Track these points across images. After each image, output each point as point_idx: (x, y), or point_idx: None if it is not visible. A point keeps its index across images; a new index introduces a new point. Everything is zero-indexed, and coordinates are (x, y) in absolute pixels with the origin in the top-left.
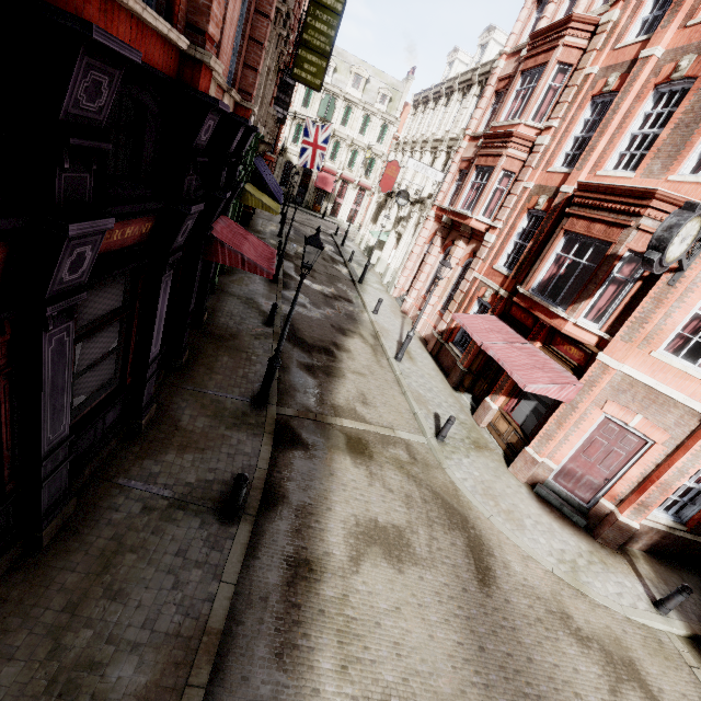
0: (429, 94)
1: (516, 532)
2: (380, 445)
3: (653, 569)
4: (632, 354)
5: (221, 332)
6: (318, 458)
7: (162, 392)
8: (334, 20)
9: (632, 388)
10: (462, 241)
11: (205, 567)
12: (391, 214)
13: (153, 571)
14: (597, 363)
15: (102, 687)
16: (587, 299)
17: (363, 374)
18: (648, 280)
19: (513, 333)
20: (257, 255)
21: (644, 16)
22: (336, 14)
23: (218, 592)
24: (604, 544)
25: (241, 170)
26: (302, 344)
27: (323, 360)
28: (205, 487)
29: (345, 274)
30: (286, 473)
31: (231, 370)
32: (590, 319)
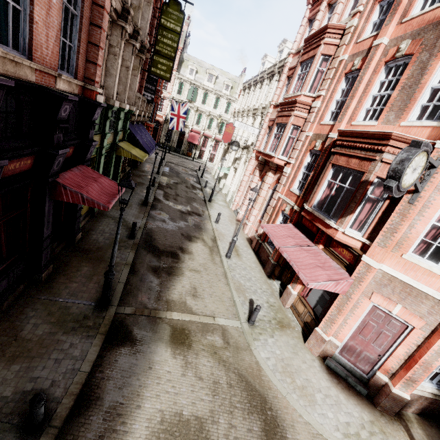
0: (251, 82)
1: (308, 408)
2: (200, 333)
3: (425, 432)
4: (388, 256)
5: (90, 246)
6: (141, 352)
7: (16, 304)
8: (176, 37)
9: (391, 283)
10: (271, 172)
11: None
12: (231, 156)
13: None
14: (362, 263)
15: None
16: (350, 214)
17: (198, 270)
18: (394, 199)
19: (303, 237)
20: (103, 192)
21: (374, 21)
22: (177, 33)
23: None
24: (383, 412)
25: (108, 133)
26: (155, 250)
27: (168, 262)
28: (19, 400)
29: (200, 196)
30: (108, 372)
31: (87, 278)
32: (355, 228)
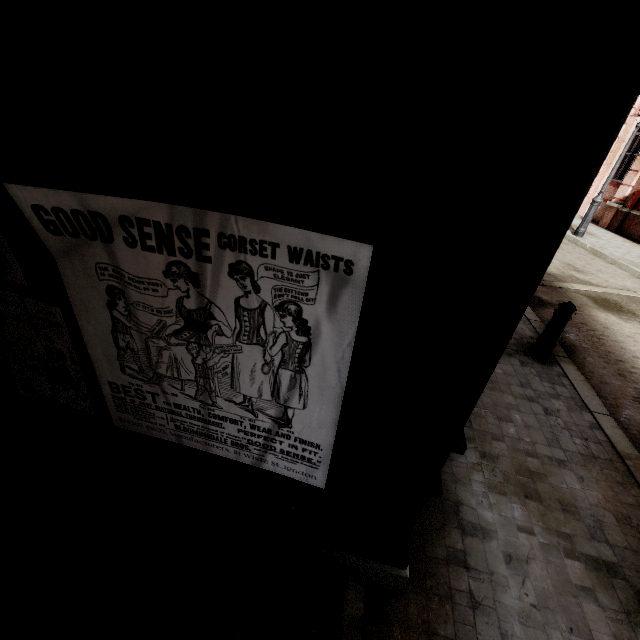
0: None
1: None
2: (633, 304)
3: None
4: None
5: None
6: (577, 315)
7: None
8: None
9: None
10: None
11: (561, 399)
12: None
13: (513, 398)
14: None
15: (560, 495)
16: None
17: None
18: None
19: None
20: None
21: None
22: None
23: (598, 421)
24: None
25: None
26: None
27: None
28: None
29: None
30: None
31: None
32: None
